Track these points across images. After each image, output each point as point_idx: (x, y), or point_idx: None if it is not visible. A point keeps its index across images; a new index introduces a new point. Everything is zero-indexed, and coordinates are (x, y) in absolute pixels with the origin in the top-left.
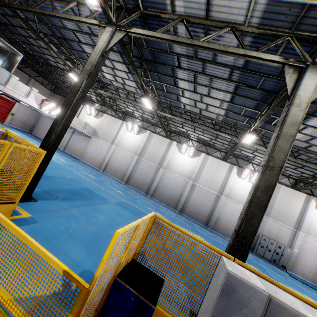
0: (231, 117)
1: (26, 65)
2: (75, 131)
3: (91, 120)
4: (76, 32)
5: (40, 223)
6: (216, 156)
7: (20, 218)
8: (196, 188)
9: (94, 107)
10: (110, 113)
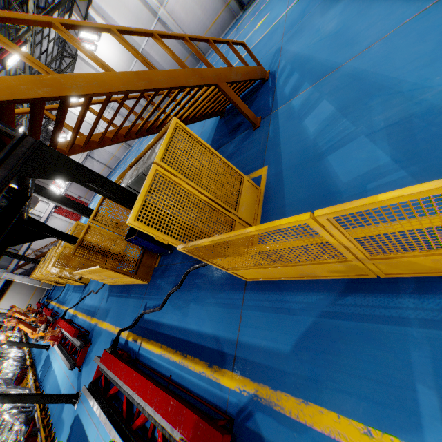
0: None
1: None
2: (90, 155)
3: None
4: None
5: None
6: None
7: None
8: (149, 51)
9: None
10: None
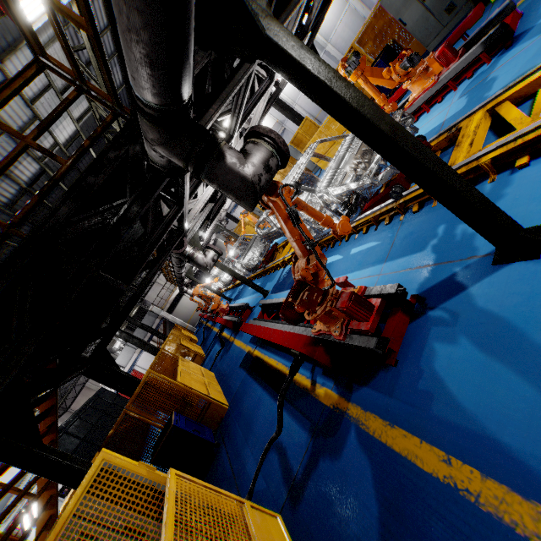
0: None
1: None
2: None
3: (267, 124)
4: None
5: None
6: None
7: None
8: None
9: None
10: None
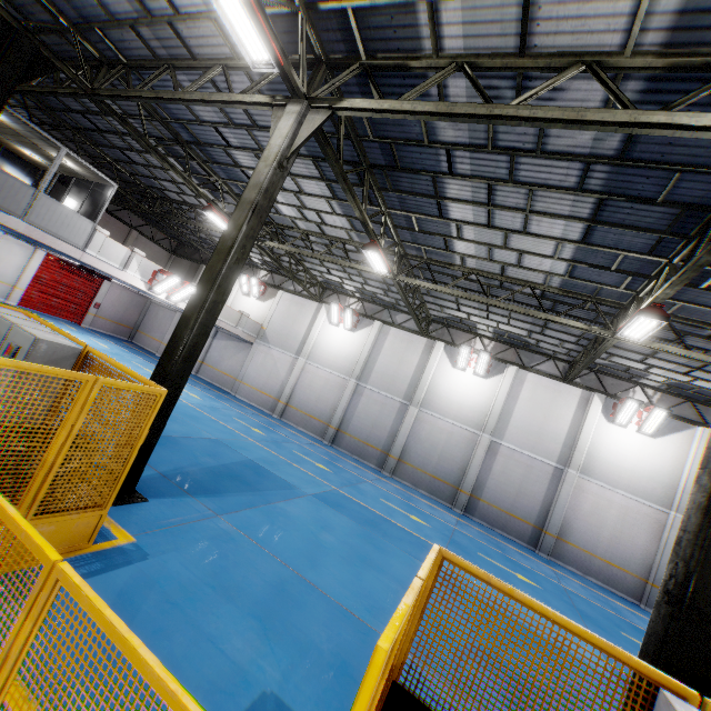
0: (583, 278)
1: (124, 204)
2: (219, 332)
3: (252, 306)
4: (221, 128)
5: (154, 558)
6: (545, 371)
7: (112, 547)
8: (500, 453)
9: (258, 279)
10: (292, 288)
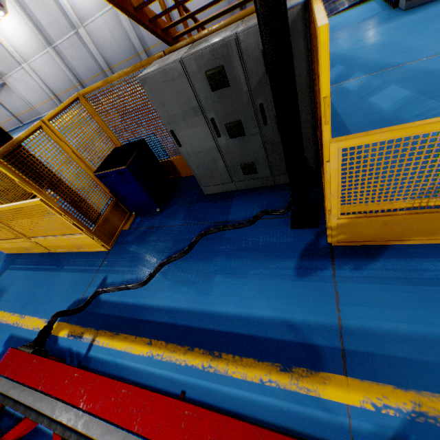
0: None
1: None
2: None
3: None
4: None
5: None
6: None
7: None
8: None
9: None
10: None
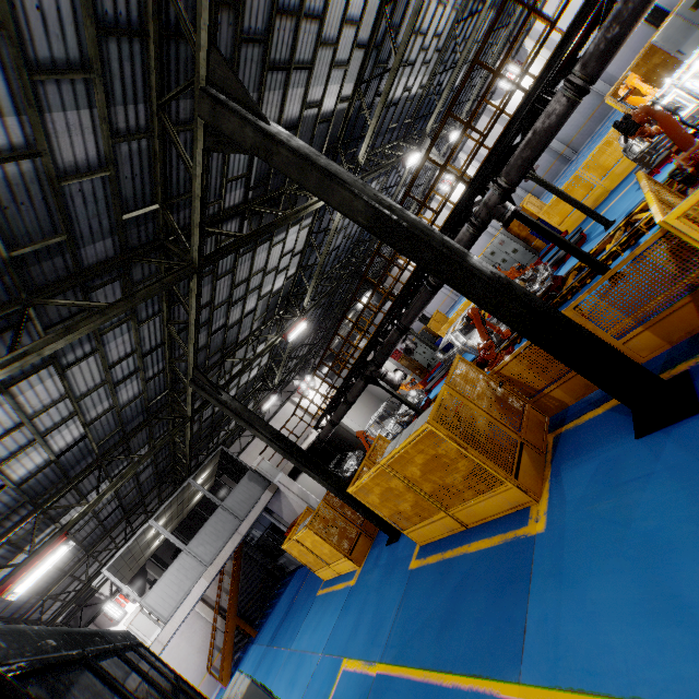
0: None
1: None
2: None
3: None
4: None
5: None
6: None
7: None
8: None
9: None
10: None
